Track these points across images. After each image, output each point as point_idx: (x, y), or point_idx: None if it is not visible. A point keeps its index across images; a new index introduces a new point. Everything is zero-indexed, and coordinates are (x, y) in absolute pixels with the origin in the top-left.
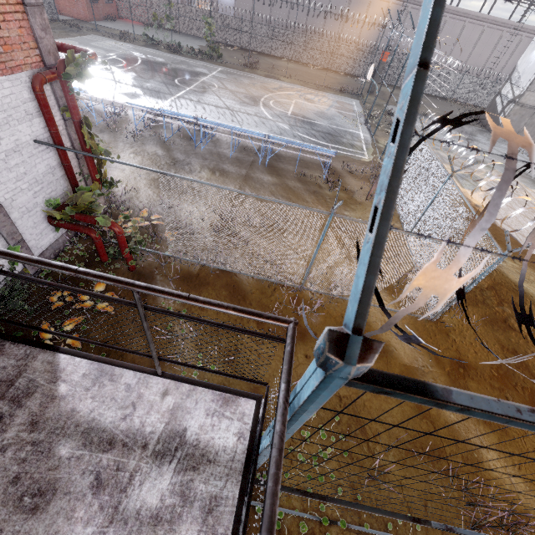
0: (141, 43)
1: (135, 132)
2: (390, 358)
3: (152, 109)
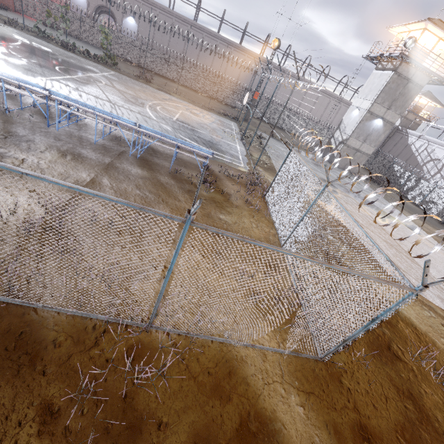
0: (31, 33)
1: None
2: None
3: None
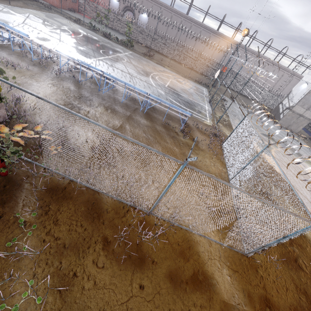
0: (87, 27)
1: (59, 71)
2: (213, 292)
3: (73, 59)
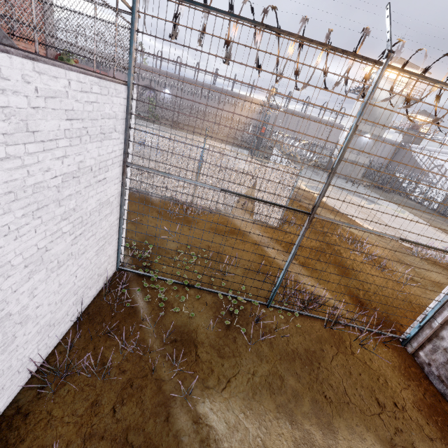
0: None
1: None
2: (246, 237)
3: None
